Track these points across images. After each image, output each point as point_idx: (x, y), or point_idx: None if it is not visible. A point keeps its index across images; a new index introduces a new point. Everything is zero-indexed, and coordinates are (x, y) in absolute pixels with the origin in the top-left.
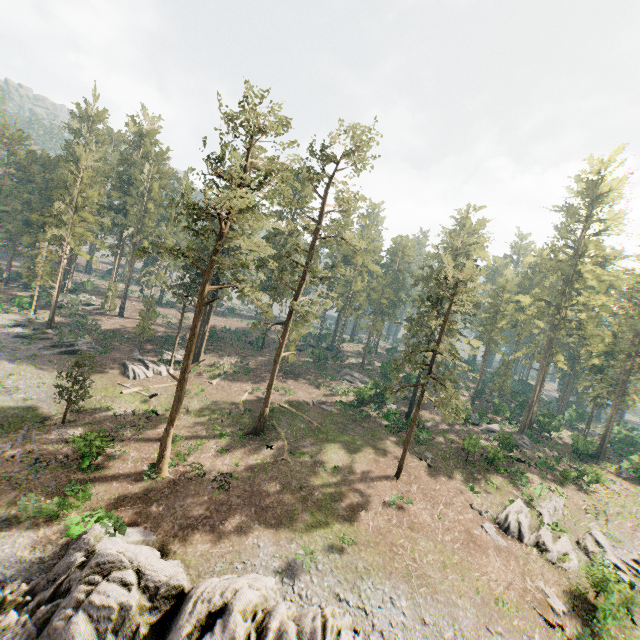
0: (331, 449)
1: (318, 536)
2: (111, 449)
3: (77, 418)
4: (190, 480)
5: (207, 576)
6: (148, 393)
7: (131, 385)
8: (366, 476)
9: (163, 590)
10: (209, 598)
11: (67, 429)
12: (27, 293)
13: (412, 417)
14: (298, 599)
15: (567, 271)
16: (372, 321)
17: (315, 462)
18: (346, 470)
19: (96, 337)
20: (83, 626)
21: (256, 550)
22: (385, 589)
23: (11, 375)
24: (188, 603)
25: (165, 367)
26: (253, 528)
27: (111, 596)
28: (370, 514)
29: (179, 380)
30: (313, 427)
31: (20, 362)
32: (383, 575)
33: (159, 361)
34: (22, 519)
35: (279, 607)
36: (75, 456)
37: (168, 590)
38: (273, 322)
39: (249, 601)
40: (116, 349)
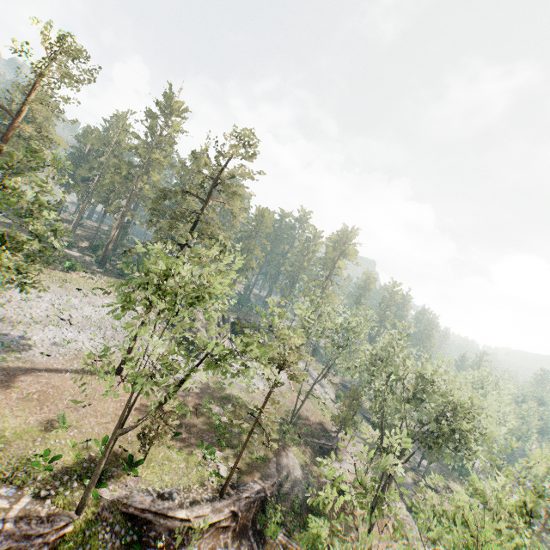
0: None
1: None
2: None
3: None
4: None
5: None
6: None
7: None
8: None
9: None
10: None
11: None
12: None
13: None
14: None
15: (145, 155)
16: None
17: None
18: None
19: None
20: None
21: None
22: None
23: None
24: None
25: None
26: None
27: None
28: None
29: None
30: None
31: None
32: None
33: None
34: None
35: None
36: None
37: None
38: None
39: None
40: None
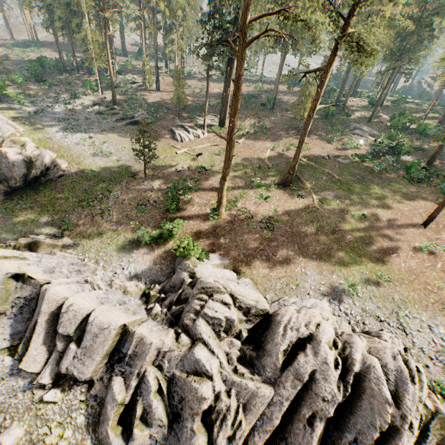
0: (354, 199)
1: (355, 271)
2: (181, 196)
3: (153, 173)
4: (242, 221)
5: (271, 291)
6: (194, 153)
7: (180, 147)
8: (392, 223)
9: (253, 311)
10: (296, 328)
11: (149, 182)
12: (92, 78)
13: (429, 168)
14: (344, 316)
15: None
16: (394, 65)
17: (342, 210)
18: (372, 218)
19: (146, 109)
20: (205, 328)
21: (304, 277)
22: (422, 318)
23: (103, 143)
24: (278, 327)
25: (201, 131)
26: (299, 260)
27: (218, 312)
28: (401, 257)
29: (228, 140)
30: (333, 179)
31: (105, 133)
32: (419, 307)
33: (195, 126)
34: (142, 243)
35: (356, 341)
36: (160, 201)
37: (257, 311)
38: (306, 70)
39: (331, 335)
40: (162, 118)
